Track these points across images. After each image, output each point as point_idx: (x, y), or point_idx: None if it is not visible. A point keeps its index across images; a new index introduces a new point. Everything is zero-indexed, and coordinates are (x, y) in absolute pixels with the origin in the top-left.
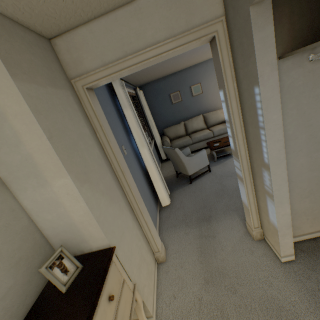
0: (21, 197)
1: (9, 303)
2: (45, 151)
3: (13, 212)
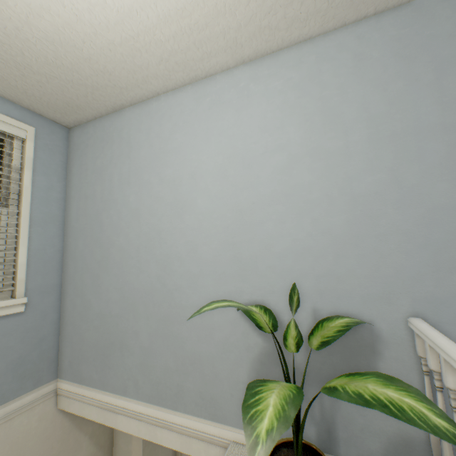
0: None
1: None
2: (138, 454)
3: None
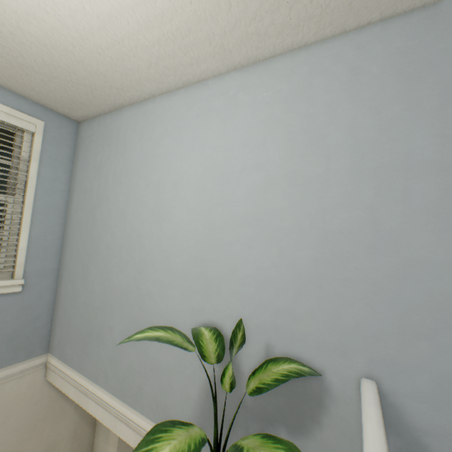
0: (97, 437)
1: None
2: None
3: (89, 444)
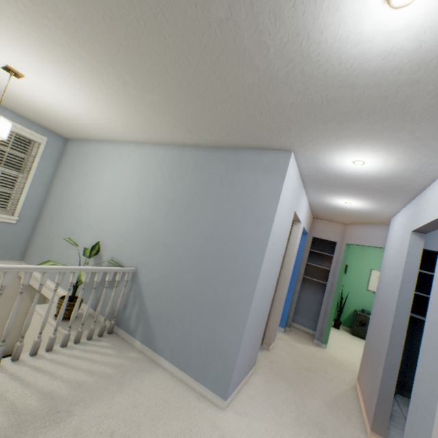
0: None
1: (9, 347)
2: None
3: None
